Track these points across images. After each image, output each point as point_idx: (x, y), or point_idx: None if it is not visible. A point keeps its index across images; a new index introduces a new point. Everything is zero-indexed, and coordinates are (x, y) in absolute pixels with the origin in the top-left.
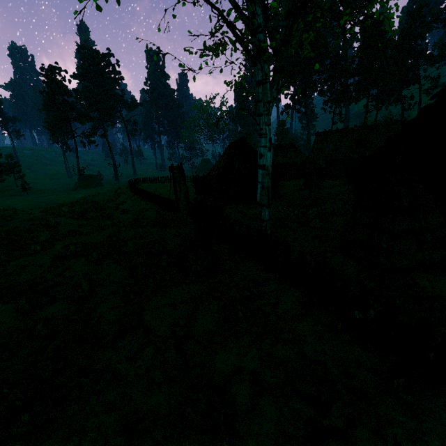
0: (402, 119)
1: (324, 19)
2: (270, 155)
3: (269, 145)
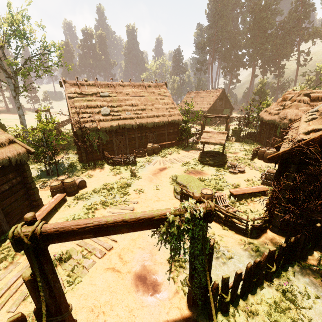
0: (222, 89)
1: (238, 1)
2: (19, 112)
3: (18, 109)
